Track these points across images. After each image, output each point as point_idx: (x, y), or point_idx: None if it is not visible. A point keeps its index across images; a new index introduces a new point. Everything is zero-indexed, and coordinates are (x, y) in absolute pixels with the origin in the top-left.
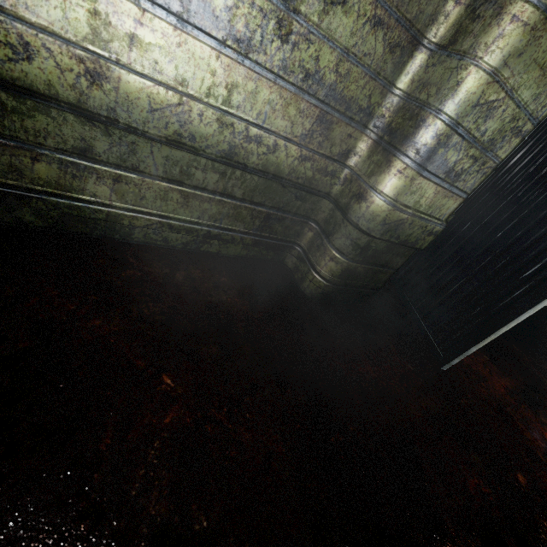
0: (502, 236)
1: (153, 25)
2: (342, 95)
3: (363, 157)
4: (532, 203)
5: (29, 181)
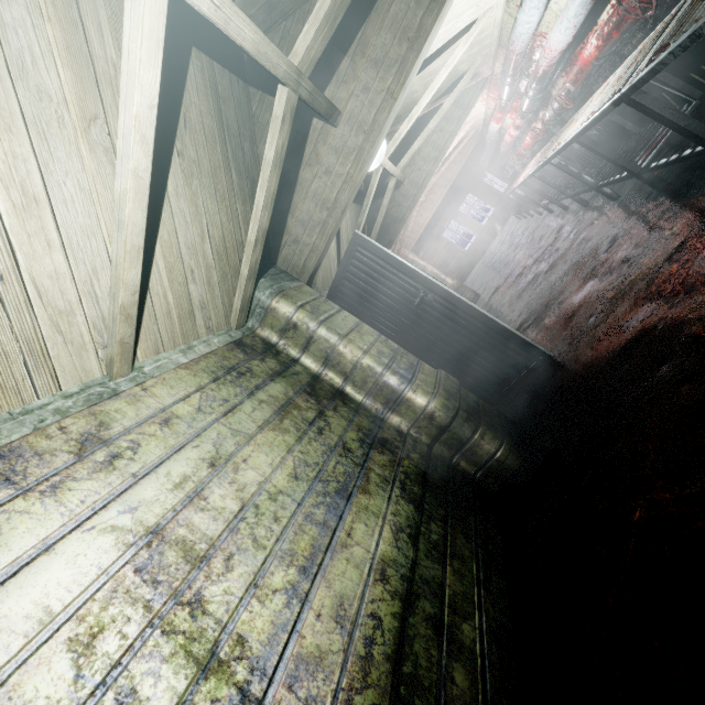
0: (440, 341)
1: (349, 527)
2: (368, 430)
3: (401, 421)
4: (418, 331)
5: (475, 704)
